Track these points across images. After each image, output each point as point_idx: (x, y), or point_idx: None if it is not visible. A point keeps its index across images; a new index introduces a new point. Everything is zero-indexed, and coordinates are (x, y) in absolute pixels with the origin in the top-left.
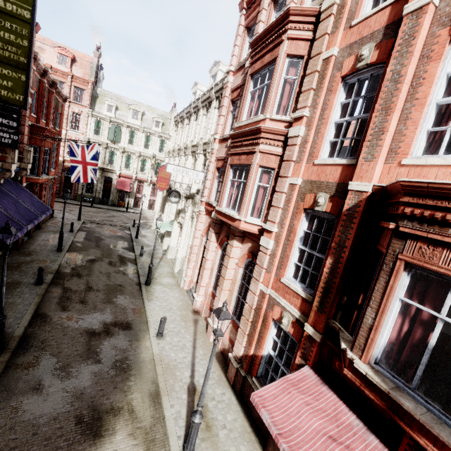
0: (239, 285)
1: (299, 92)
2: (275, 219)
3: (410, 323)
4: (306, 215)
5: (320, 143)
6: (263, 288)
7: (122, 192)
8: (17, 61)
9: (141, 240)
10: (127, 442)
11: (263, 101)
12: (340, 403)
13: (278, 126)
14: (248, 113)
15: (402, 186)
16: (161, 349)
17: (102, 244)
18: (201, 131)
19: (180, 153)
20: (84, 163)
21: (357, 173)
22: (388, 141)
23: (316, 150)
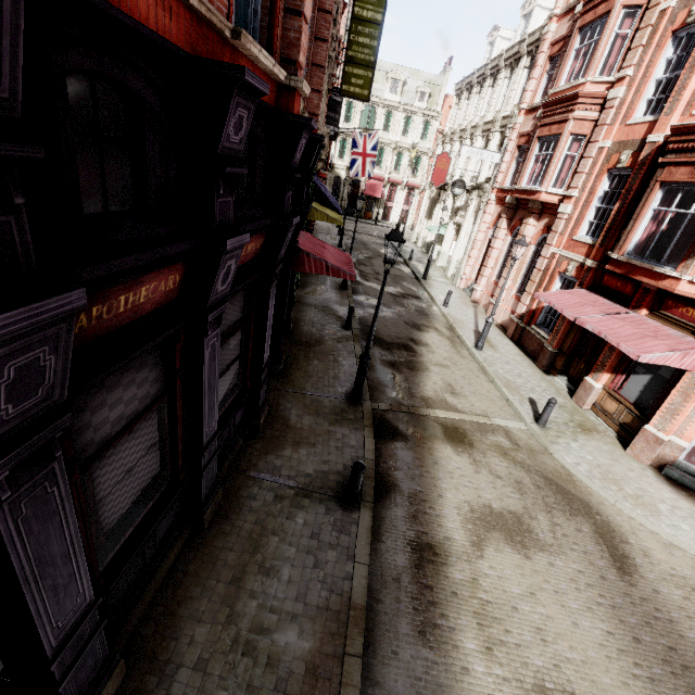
0: (528, 263)
1: (629, 48)
2: (577, 184)
3: (657, 226)
4: (608, 175)
5: (637, 103)
6: (554, 250)
7: (370, 199)
8: (368, 61)
9: (404, 249)
10: (438, 337)
11: (588, 61)
12: (600, 298)
13: (599, 89)
14: (568, 75)
15: (671, 130)
16: (449, 312)
17: (369, 247)
18: (499, 101)
19: (465, 136)
20: (364, 155)
21: (656, 127)
22: (687, 96)
23: (631, 111)
